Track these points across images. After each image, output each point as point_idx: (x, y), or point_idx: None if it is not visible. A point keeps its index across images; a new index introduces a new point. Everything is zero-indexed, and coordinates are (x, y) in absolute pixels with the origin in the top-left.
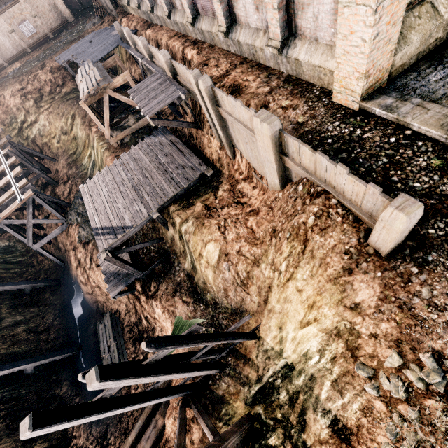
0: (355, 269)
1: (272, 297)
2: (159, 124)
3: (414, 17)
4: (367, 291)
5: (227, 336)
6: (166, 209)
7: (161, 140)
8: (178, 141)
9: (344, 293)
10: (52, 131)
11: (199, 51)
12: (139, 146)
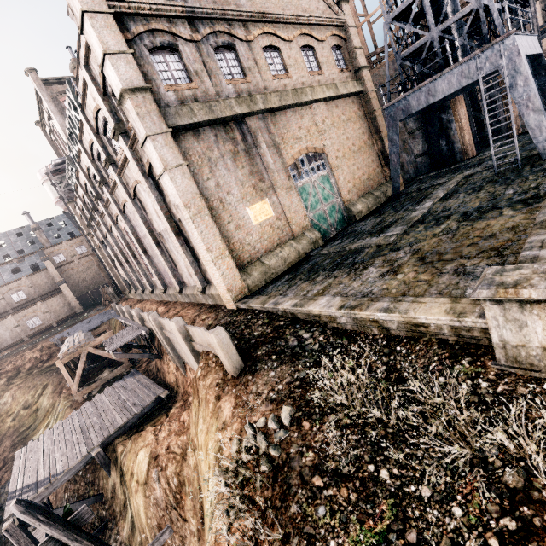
0: (222, 394)
1: (204, 501)
2: (121, 357)
3: (252, 266)
4: (228, 406)
5: None
6: (112, 445)
7: (128, 381)
8: (144, 377)
9: (218, 419)
10: (12, 407)
11: (167, 306)
12: (105, 392)
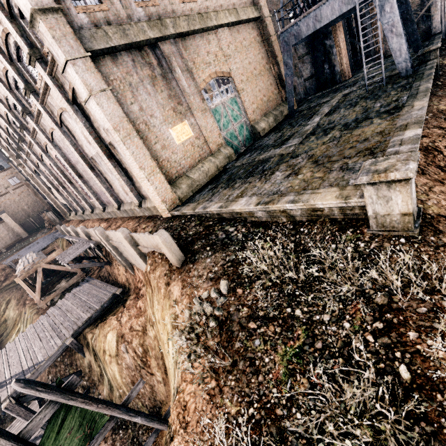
0: (171, 281)
1: (165, 359)
2: (76, 267)
3: (180, 180)
4: (177, 289)
5: (118, 405)
6: (81, 334)
7: (85, 286)
8: (98, 281)
9: (170, 299)
10: None
11: (108, 222)
12: (66, 297)
